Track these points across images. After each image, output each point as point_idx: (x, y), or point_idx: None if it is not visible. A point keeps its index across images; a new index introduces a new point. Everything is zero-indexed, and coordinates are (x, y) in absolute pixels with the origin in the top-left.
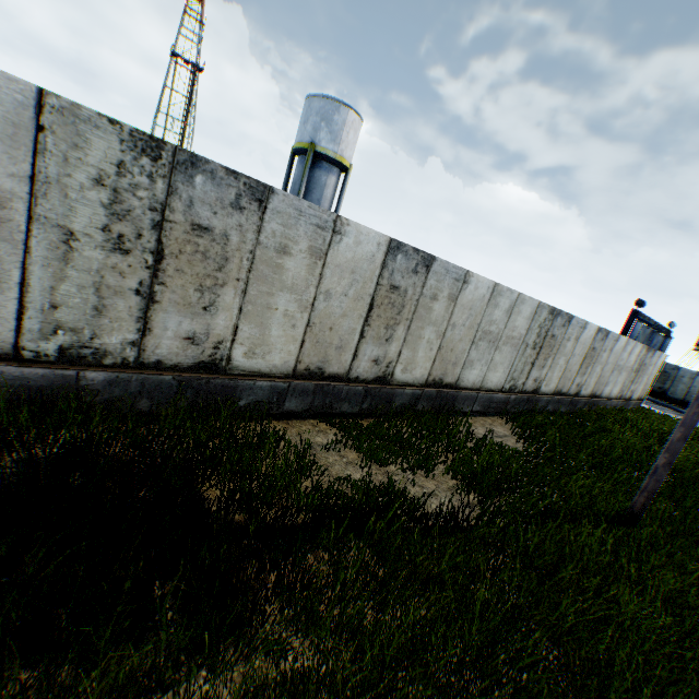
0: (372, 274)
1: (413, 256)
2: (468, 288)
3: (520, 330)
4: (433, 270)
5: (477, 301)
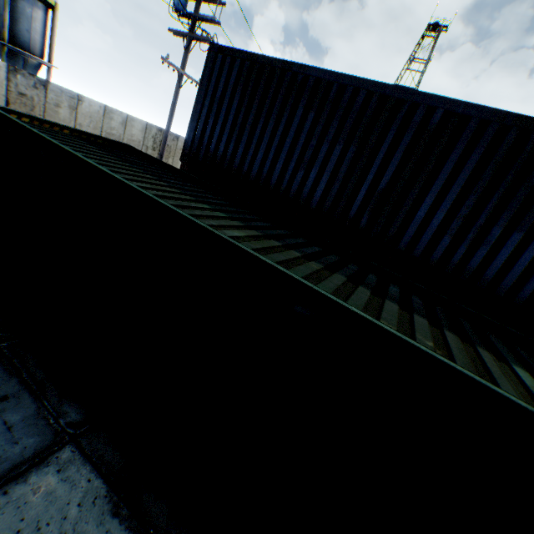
0: (3, 84)
1: (31, 78)
2: (84, 105)
3: (138, 137)
4: (51, 89)
5: (95, 114)
